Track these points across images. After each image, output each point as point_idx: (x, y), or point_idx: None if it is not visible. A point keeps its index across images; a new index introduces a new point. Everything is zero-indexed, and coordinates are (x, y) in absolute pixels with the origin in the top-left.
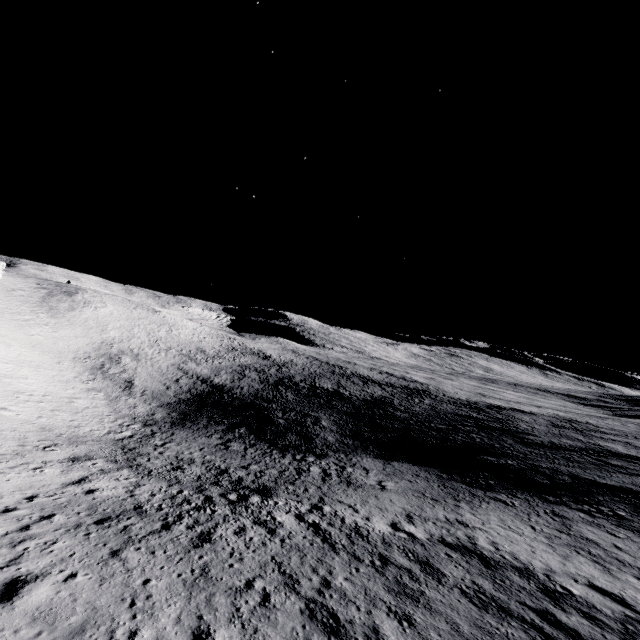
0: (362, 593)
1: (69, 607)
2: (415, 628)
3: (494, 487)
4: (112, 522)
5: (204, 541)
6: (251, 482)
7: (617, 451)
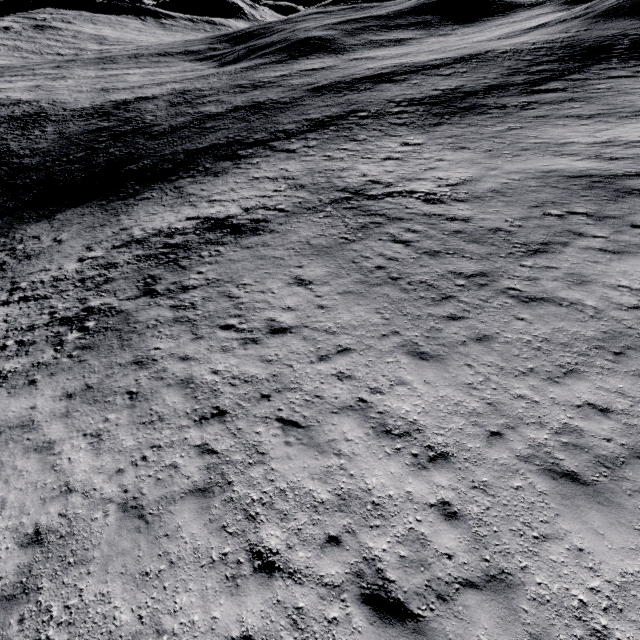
0: (77, 301)
1: None
2: (109, 292)
3: (140, 191)
4: None
5: None
6: None
7: (211, 113)
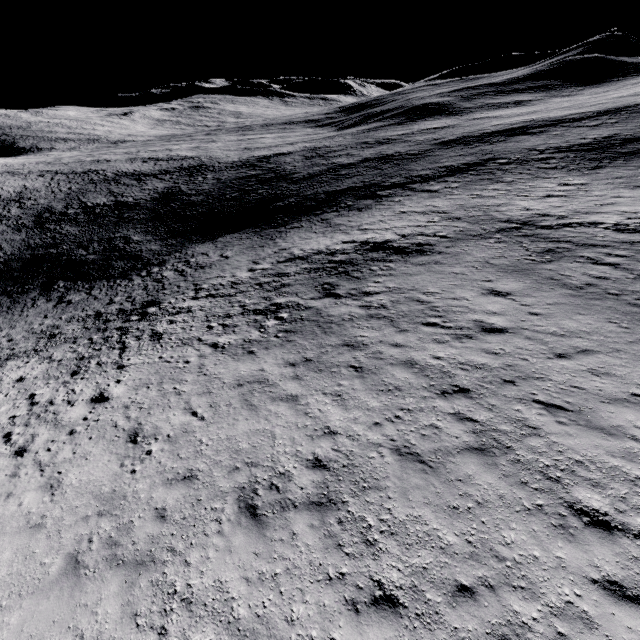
0: (261, 299)
1: (143, 380)
2: (289, 293)
3: (289, 222)
4: (83, 369)
5: (159, 336)
6: (132, 306)
7: (344, 163)
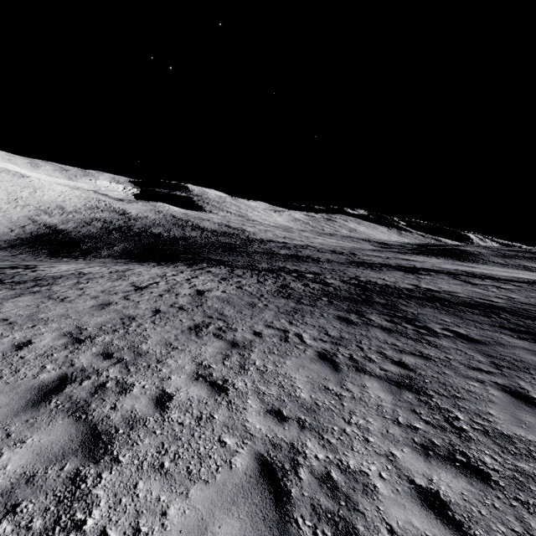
0: None
1: None
2: None
3: (145, 262)
4: None
5: None
6: None
7: (276, 252)
